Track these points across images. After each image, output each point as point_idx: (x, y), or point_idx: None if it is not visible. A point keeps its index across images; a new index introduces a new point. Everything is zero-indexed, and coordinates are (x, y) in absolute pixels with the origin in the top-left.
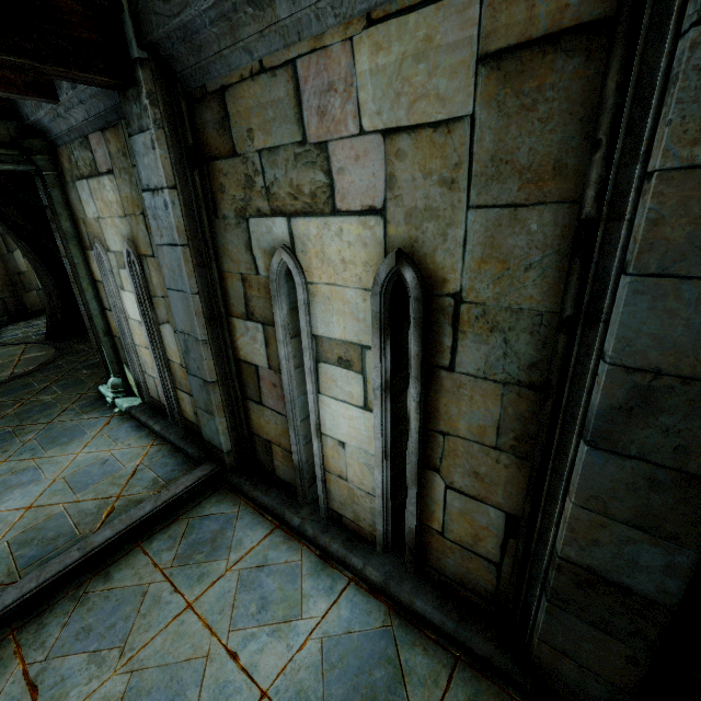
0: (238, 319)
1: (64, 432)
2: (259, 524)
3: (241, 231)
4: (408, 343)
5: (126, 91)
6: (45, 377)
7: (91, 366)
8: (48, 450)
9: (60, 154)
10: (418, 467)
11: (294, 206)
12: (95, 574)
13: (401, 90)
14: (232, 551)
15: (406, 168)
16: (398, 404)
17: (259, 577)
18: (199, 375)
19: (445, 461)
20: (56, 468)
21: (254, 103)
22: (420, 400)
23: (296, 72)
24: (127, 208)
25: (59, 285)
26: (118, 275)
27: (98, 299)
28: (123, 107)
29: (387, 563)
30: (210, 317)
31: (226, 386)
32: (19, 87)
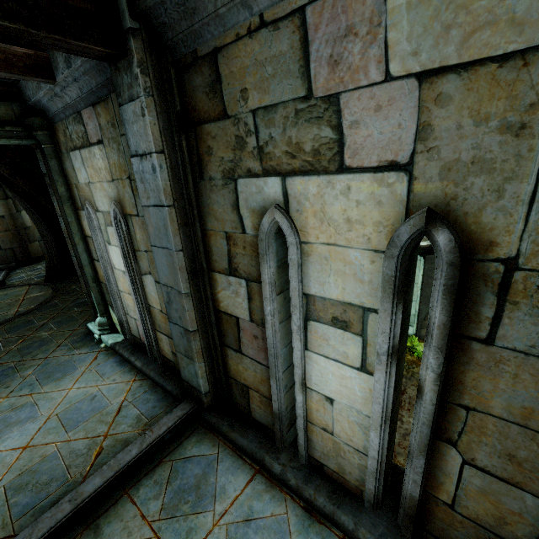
0: (220, 274)
1: (58, 367)
2: (239, 468)
3: (228, 192)
4: (410, 303)
5: (117, 62)
6: (43, 314)
7: (81, 304)
8: (44, 386)
9: (57, 130)
10: (429, 438)
11: (290, 165)
12: (85, 527)
13: (452, 21)
14: (217, 501)
15: (449, 114)
16: (399, 367)
17: (247, 535)
18: (181, 324)
19: (465, 436)
20: (50, 404)
21: (250, 61)
22: (441, 371)
23: (304, 21)
24: (115, 173)
25: (56, 238)
26: (105, 231)
27: (87, 251)
28: (114, 79)
29: (378, 523)
30: (192, 271)
31: (205, 333)
32: (20, 68)
